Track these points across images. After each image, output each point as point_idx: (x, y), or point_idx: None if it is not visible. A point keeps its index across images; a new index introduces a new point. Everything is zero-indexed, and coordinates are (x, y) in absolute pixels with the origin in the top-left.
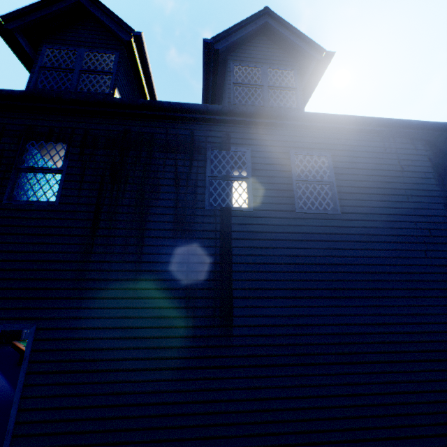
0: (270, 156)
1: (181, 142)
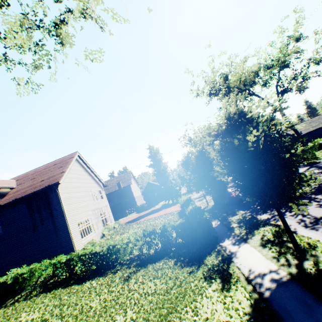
0: None
1: None
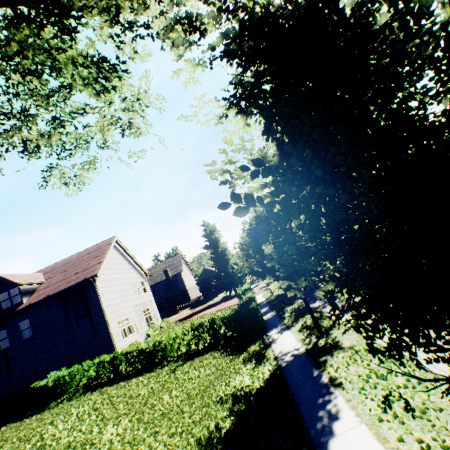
0: (14, 326)
1: None
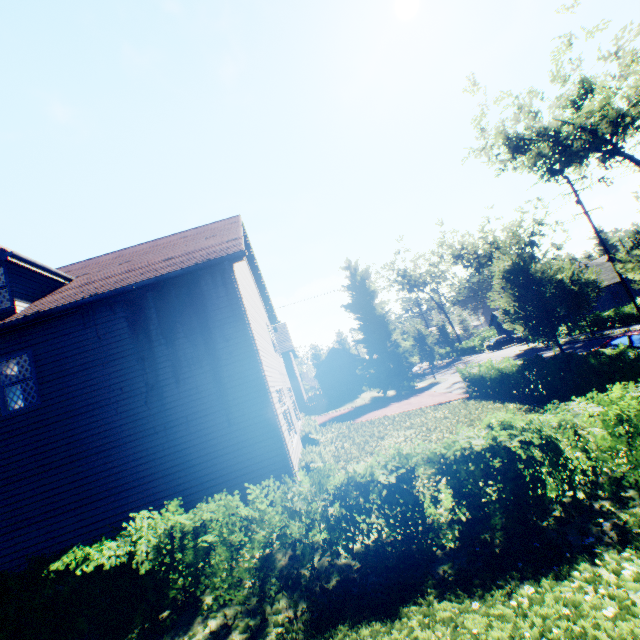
0: None
1: None
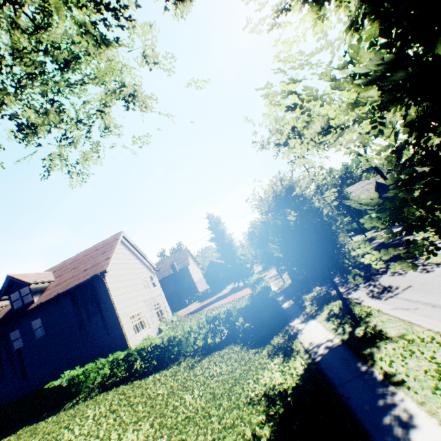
0: (26, 326)
1: (3, 334)
